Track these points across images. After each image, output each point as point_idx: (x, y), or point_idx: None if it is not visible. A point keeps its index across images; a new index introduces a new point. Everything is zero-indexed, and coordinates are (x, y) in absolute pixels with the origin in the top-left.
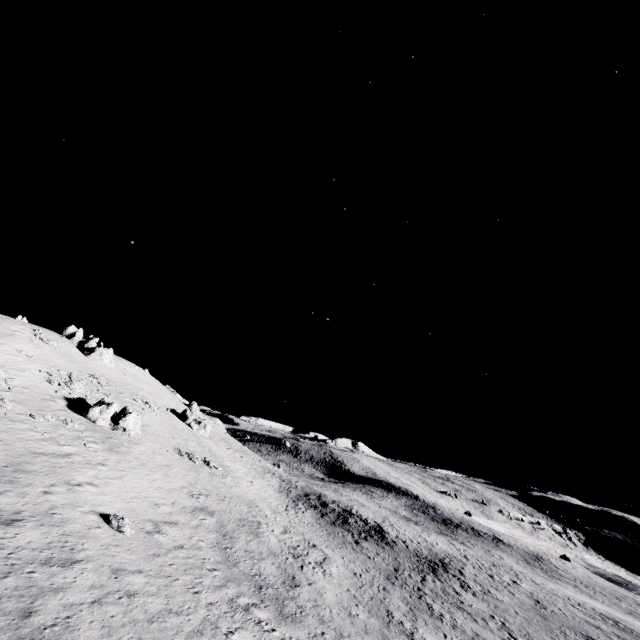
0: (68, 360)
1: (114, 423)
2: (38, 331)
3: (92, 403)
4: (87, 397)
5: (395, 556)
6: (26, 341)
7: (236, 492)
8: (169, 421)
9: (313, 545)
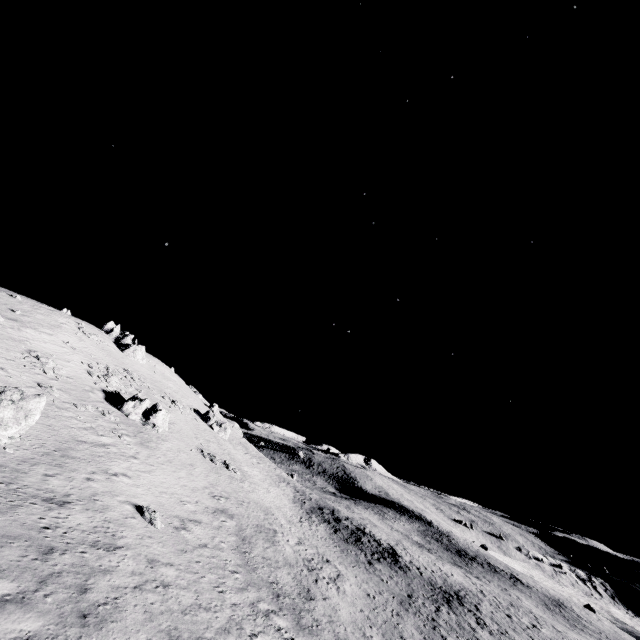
0: (106, 354)
1: (145, 418)
2: (81, 325)
3: (126, 397)
4: (122, 391)
5: (408, 582)
6: (71, 333)
7: (253, 498)
8: (193, 421)
9: (327, 560)
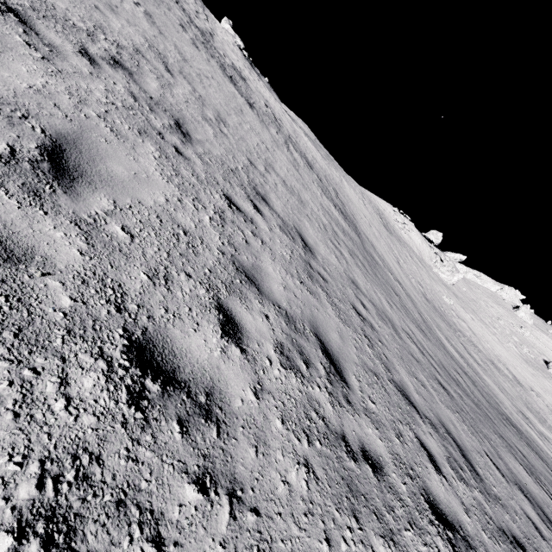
0: None
1: None
2: None
3: None
4: None
5: None
6: None
7: None
8: None
9: None
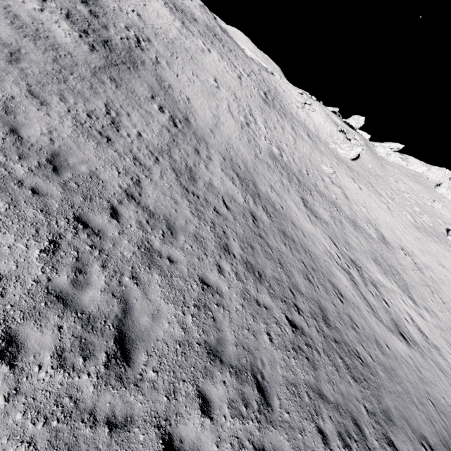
0: None
1: None
2: None
3: None
4: None
5: None
6: None
7: None
8: None
9: (404, 336)
